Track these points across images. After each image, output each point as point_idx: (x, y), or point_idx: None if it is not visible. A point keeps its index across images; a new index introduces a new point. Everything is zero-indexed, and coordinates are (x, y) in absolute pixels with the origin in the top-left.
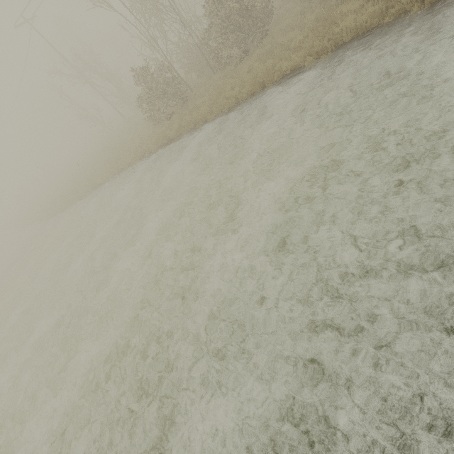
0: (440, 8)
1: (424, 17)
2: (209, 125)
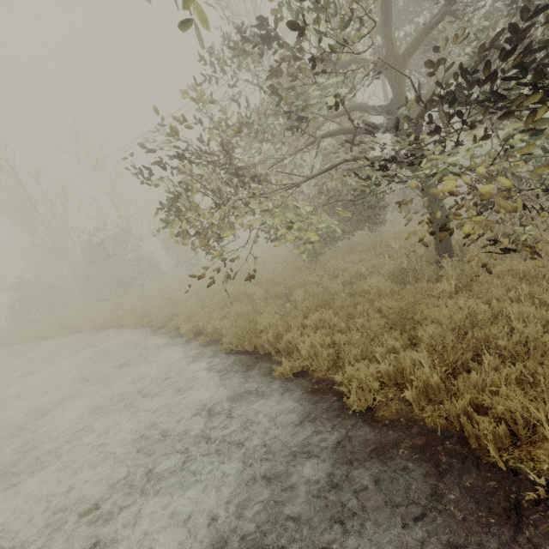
0: (123, 332)
1: (118, 333)
2: (20, 347)
